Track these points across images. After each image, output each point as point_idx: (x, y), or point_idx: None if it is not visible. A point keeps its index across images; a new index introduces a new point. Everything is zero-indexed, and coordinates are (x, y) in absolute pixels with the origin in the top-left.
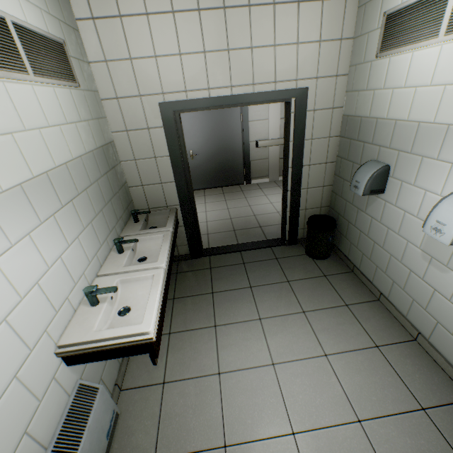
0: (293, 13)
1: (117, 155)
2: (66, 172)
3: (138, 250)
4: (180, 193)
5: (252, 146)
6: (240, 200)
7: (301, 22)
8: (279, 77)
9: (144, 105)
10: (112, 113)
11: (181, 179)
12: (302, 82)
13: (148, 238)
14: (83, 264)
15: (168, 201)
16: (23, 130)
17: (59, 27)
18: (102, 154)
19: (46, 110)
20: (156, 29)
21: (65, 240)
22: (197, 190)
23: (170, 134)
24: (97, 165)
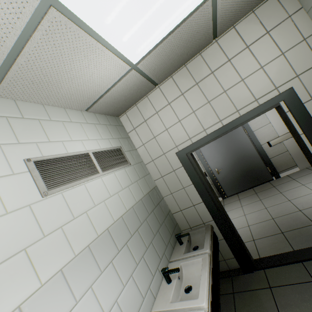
0: (246, 55)
1: (160, 194)
2: (121, 222)
3: (184, 277)
4: (210, 210)
5: (265, 147)
6: (275, 196)
7: (257, 54)
8: (257, 95)
9: (167, 158)
10: (152, 169)
11: (207, 198)
12: (282, 86)
13: (189, 262)
14: (137, 302)
15: (203, 218)
16: (94, 206)
17: (118, 141)
18: (148, 198)
19: (109, 187)
20: (163, 116)
21: (120, 281)
22: (231, 196)
23: (189, 169)
24: (145, 207)
